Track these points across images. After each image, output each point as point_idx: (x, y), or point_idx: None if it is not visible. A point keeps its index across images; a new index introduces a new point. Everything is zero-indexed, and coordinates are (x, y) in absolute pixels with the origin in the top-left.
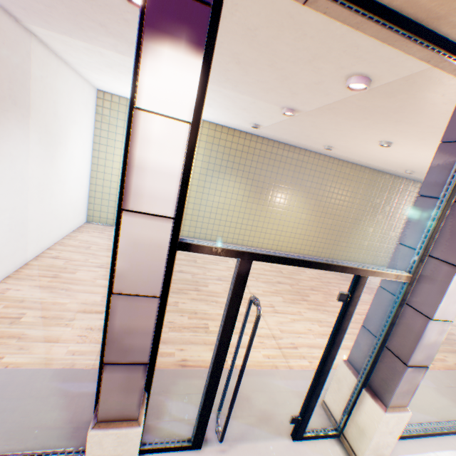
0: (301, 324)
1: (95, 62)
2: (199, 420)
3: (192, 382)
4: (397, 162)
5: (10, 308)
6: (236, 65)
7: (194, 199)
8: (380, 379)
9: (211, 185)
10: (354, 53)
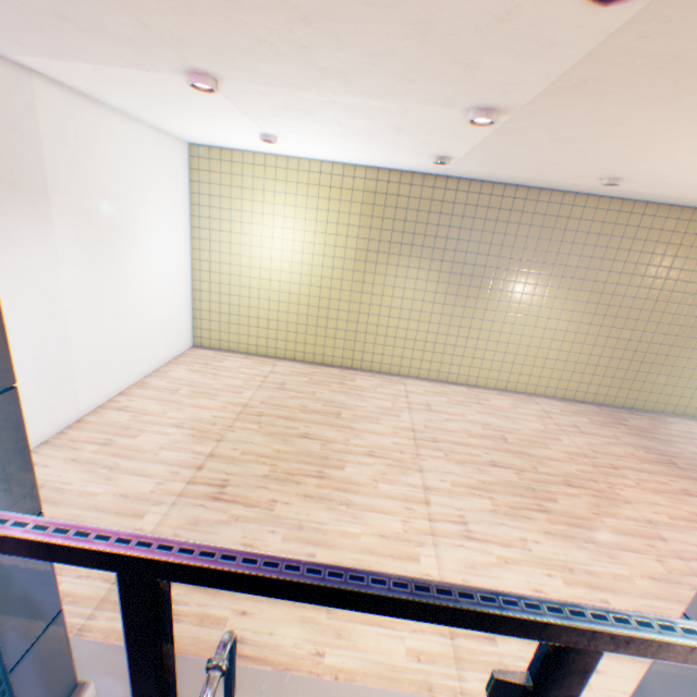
0: (519, 573)
1: (135, 97)
2: None
3: None
4: None
5: None
6: (306, 27)
7: (348, 304)
8: None
9: (375, 278)
10: None
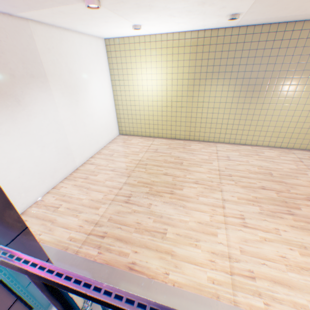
0: (272, 246)
1: (71, 20)
2: None
3: (130, 288)
4: None
5: (57, 200)
6: None
7: (185, 109)
8: None
9: (198, 93)
10: None
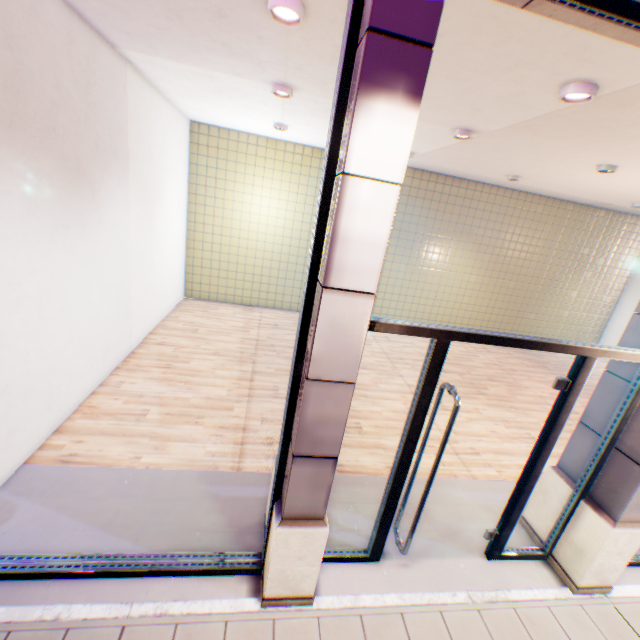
0: (480, 425)
1: (200, 88)
2: (379, 528)
3: (354, 491)
4: (621, 193)
5: (131, 404)
6: None
7: None
8: (605, 488)
9: None
10: (579, 55)
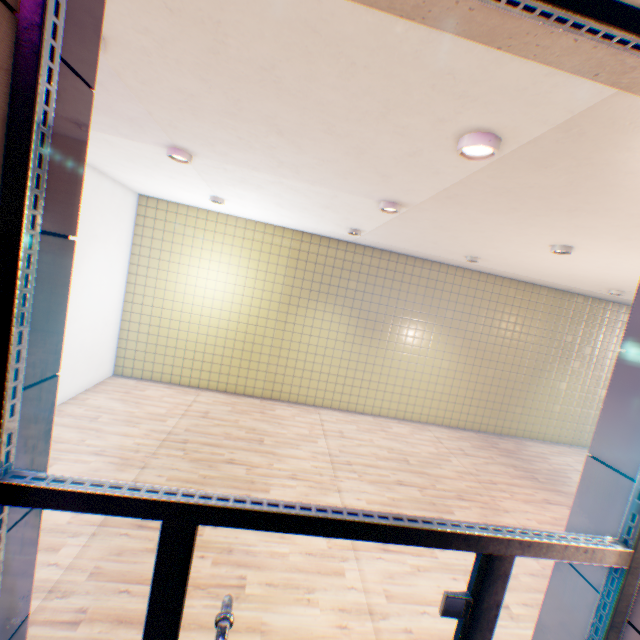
0: (430, 578)
1: (110, 154)
2: None
3: None
4: (591, 276)
5: None
6: (279, 136)
7: (272, 339)
8: None
9: (296, 317)
10: (450, 85)
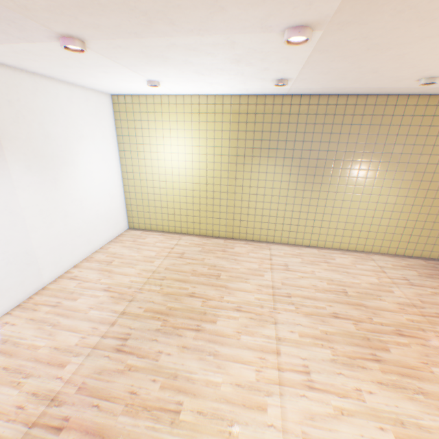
0: (353, 425)
1: (48, 64)
2: None
3: None
4: None
5: None
6: None
7: (226, 194)
8: None
9: (243, 174)
10: None
